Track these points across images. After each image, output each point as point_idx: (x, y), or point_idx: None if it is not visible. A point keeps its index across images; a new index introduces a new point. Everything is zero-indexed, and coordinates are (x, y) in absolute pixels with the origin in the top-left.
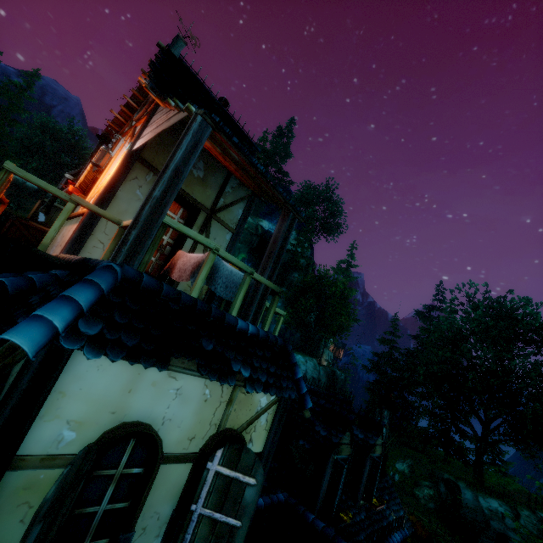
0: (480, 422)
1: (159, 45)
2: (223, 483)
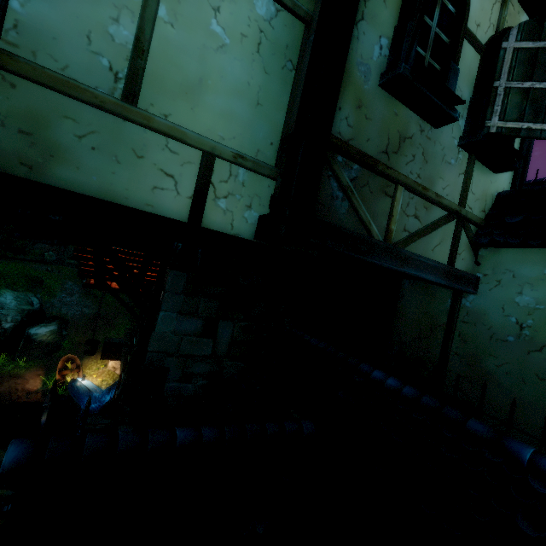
0: None
1: None
2: (526, 55)
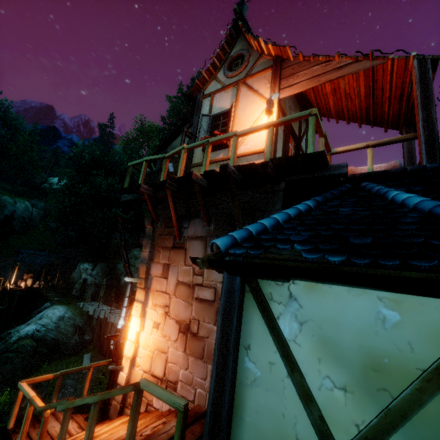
0: None
1: (236, 10)
2: None
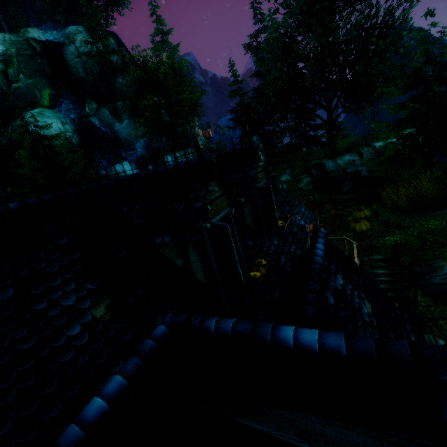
0: (324, 109)
1: None
2: None
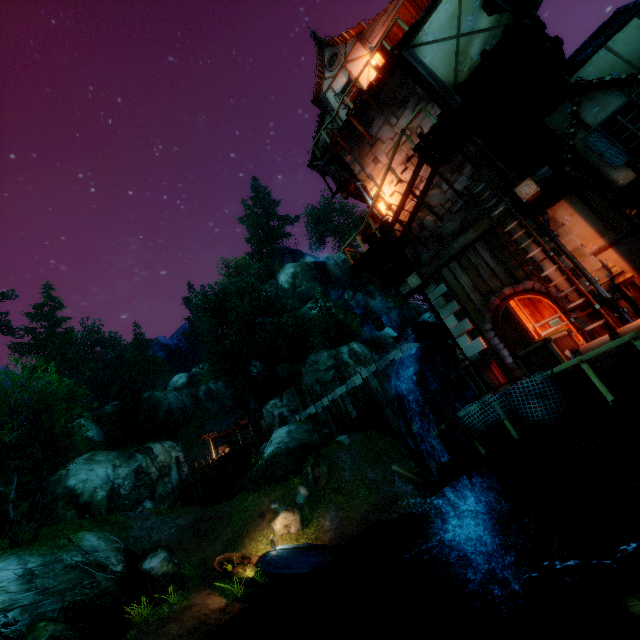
0: None
1: (314, 37)
2: None
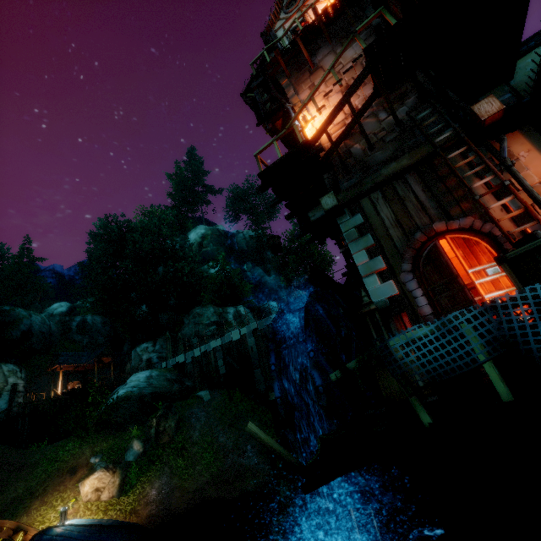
0: None
1: None
2: None
